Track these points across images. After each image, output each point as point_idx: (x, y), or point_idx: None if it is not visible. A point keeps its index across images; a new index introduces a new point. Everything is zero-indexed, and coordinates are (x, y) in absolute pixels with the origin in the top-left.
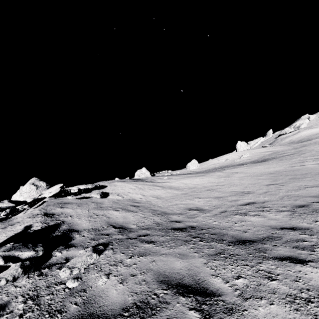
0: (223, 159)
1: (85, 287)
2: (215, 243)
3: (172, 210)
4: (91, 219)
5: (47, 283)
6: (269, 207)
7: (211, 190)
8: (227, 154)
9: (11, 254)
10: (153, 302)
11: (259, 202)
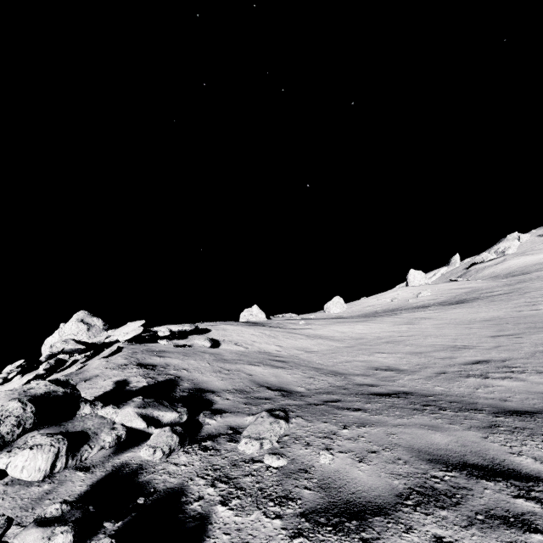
0: (387, 298)
1: (303, 466)
2: (471, 414)
3: (346, 370)
4: (223, 375)
5: (228, 460)
6: (519, 366)
7: (393, 342)
8: (393, 290)
9: (148, 414)
10: (442, 487)
11: (497, 360)
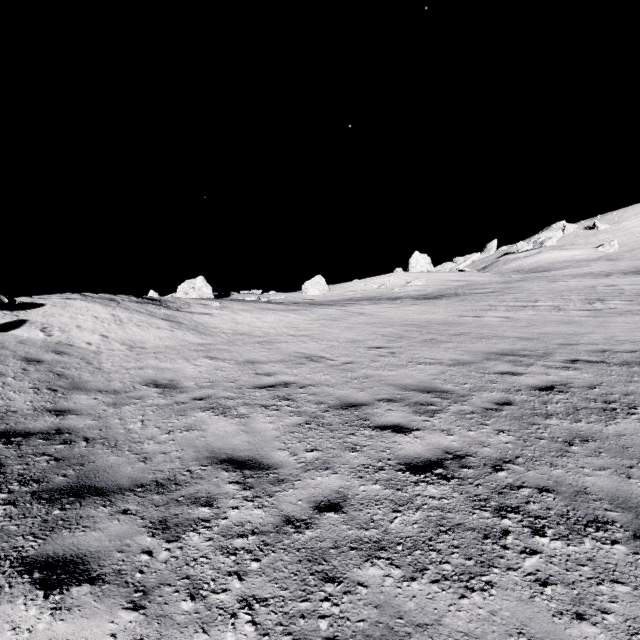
0: (376, 284)
1: None
2: None
3: (111, 381)
4: None
5: None
6: (296, 399)
7: (265, 343)
8: (387, 275)
9: None
10: None
11: (299, 385)
